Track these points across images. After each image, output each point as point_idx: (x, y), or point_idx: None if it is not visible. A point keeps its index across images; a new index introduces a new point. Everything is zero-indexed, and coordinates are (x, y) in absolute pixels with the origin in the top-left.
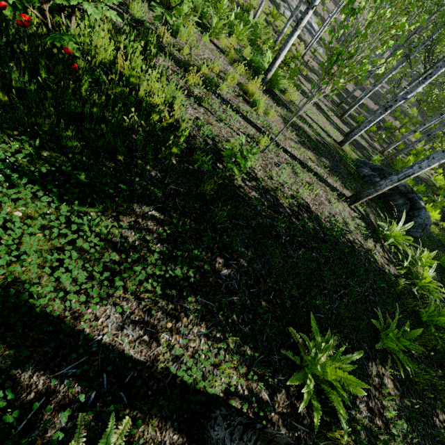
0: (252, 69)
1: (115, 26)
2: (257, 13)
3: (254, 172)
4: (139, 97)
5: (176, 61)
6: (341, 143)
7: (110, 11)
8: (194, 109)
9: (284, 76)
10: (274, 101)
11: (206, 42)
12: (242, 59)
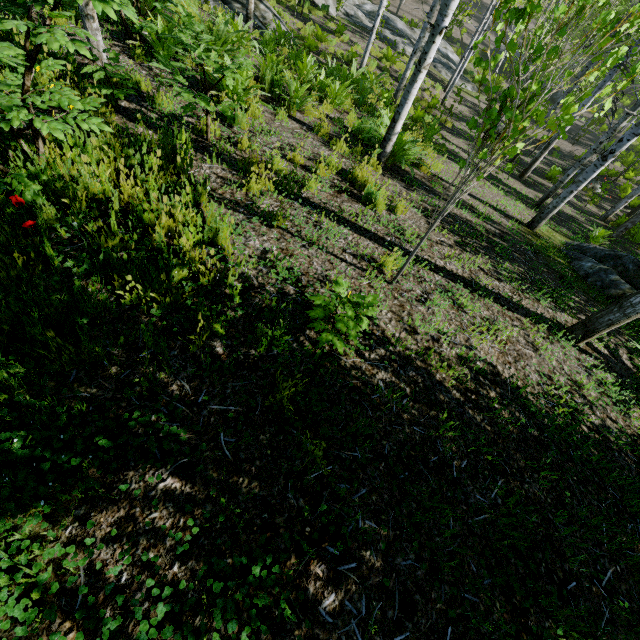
0: (359, 143)
1: (130, 134)
2: (363, 61)
3: (378, 328)
4: (158, 242)
5: (230, 163)
6: (532, 224)
7: (90, 120)
8: (261, 236)
9: (415, 142)
10: (404, 184)
11: (284, 121)
12: (343, 131)
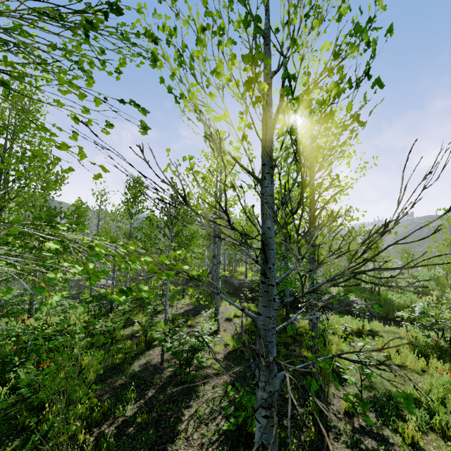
0: None
1: None
2: None
3: None
4: None
5: None
6: None
7: None
8: None
9: None
10: None
11: None
12: None
